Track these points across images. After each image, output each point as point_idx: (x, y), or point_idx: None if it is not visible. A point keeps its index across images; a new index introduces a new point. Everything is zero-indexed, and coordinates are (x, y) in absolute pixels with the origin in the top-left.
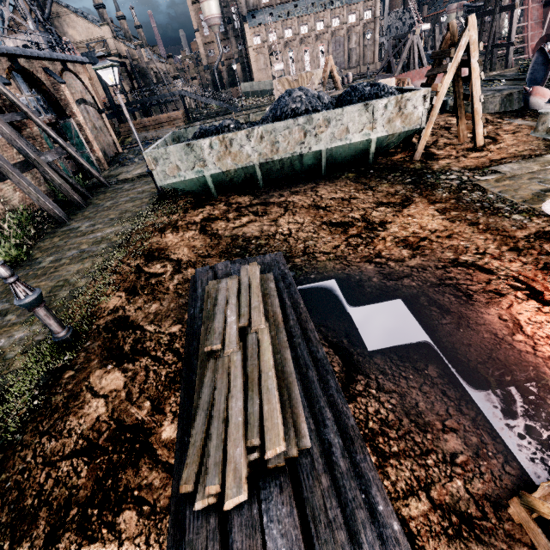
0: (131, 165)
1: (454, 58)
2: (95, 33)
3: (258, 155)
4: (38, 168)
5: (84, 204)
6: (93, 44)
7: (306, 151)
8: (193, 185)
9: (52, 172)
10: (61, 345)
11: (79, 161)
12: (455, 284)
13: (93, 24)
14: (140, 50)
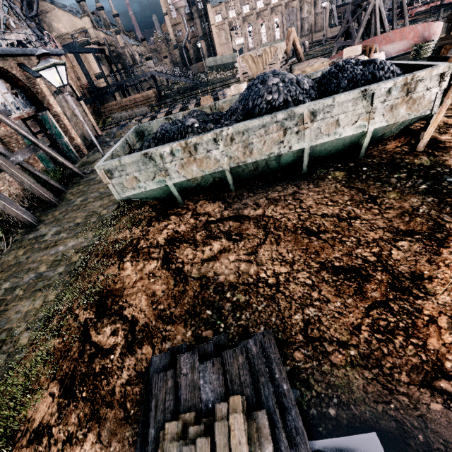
0: (106, 149)
1: None
2: (78, 24)
3: (228, 159)
4: (6, 172)
5: (56, 202)
6: (76, 34)
7: (285, 151)
8: (156, 193)
9: (21, 173)
10: None
11: (52, 156)
12: None
13: (75, 16)
14: (115, 36)
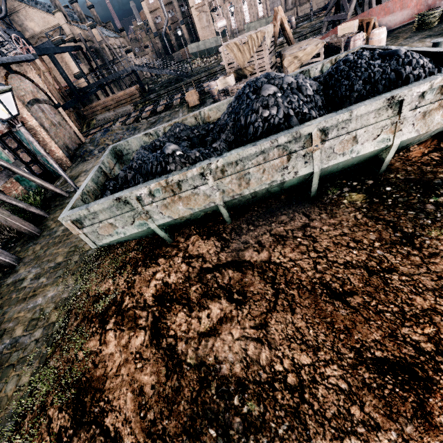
0: (90, 160)
1: None
2: (51, 21)
3: (220, 193)
4: None
5: (37, 232)
6: (51, 32)
7: (290, 177)
8: (139, 234)
9: None
10: None
11: (29, 179)
12: None
13: (47, 13)
14: (91, 31)
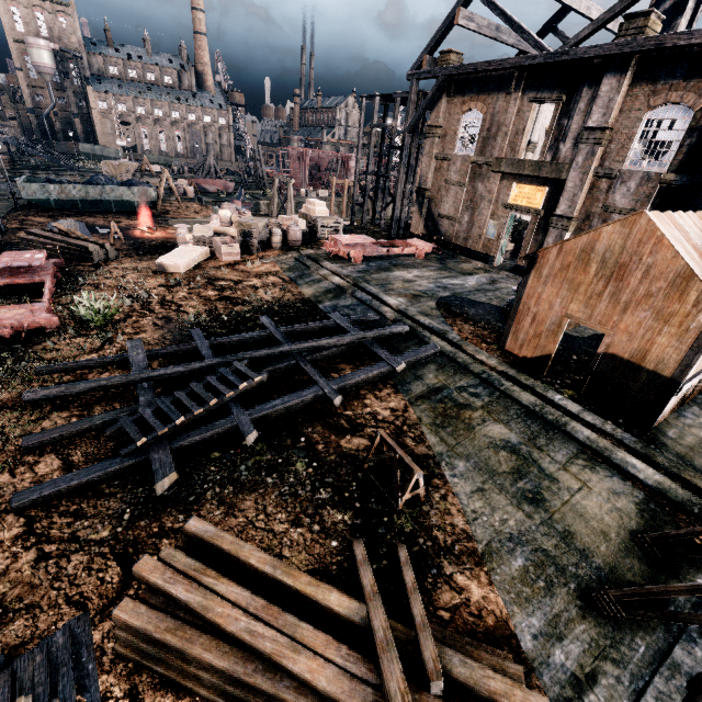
0: None
1: (163, 180)
2: None
3: (79, 196)
4: None
5: None
6: None
7: (104, 199)
8: (43, 203)
9: None
10: (1, 229)
11: None
12: (129, 229)
13: None
14: None
